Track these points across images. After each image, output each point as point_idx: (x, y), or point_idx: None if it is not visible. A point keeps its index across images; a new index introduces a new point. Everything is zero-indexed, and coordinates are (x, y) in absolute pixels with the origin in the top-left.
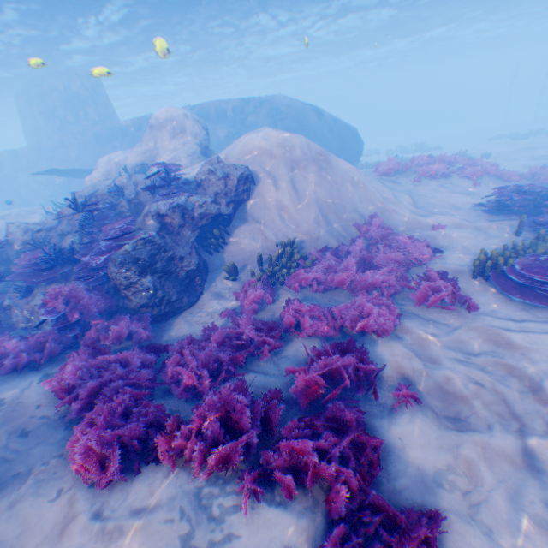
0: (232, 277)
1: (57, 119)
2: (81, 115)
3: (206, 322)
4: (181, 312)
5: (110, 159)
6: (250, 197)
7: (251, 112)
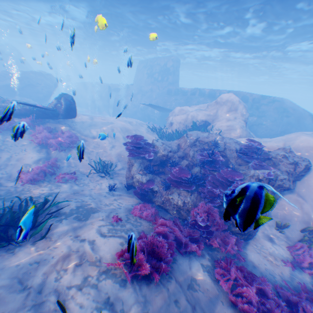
0: (282, 231)
1: (152, 77)
2: (165, 78)
3: (273, 262)
4: (247, 240)
5: (182, 109)
6: (300, 179)
7: (264, 104)
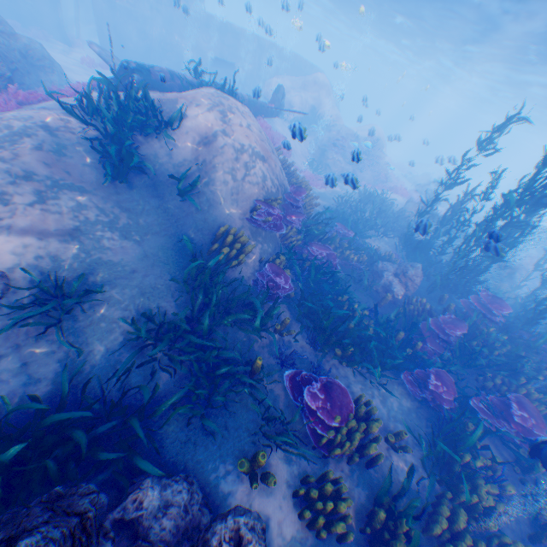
0: None
1: None
2: None
3: None
4: None
5: (277, 82)
6: None
7: None
